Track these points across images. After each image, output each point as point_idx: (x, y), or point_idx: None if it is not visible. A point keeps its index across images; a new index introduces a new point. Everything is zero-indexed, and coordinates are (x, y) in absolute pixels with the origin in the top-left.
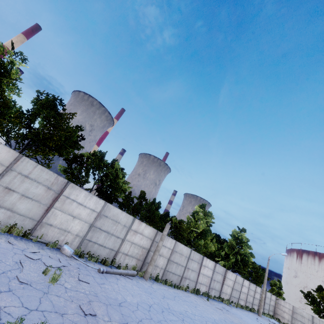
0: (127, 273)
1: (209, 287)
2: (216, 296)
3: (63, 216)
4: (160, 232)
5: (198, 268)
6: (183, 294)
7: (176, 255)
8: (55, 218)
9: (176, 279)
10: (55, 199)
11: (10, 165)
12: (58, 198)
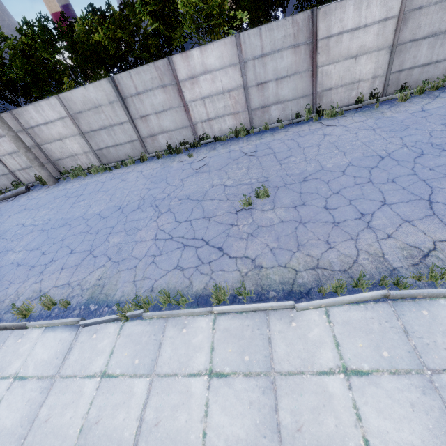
0: (4, 197)
1: (248, 112)
2: (298, 114)
3: None
4: (15, 110)
5: (173, 98)
6: (109, 178)
7: (88, 117)
8: None
9: (131, 150)
10: None
11: None
12: None
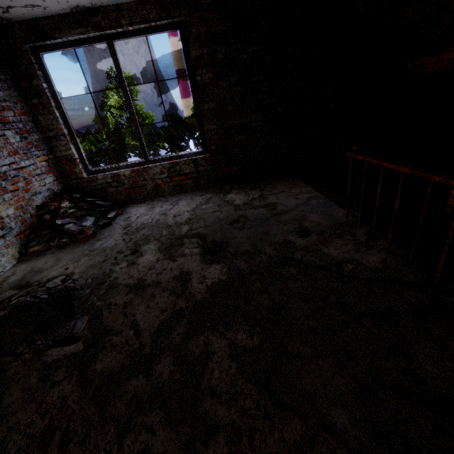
0: None
1: None
2: None
3: None
4: None
5: None
6: None
7: None
8: None
9: None
10: None
11: None
12: None
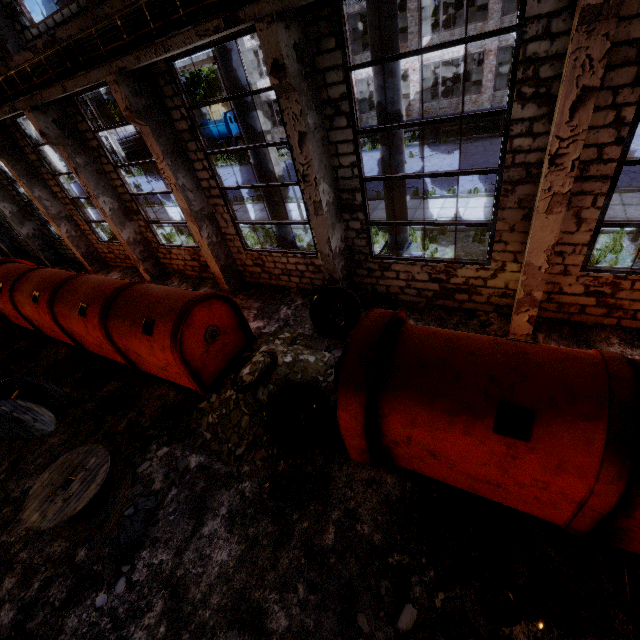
0: None
1: None
2: None
3: None
4: None
5: None
6: None
7: None
8: None
9: None
10: None
11: None
12: None
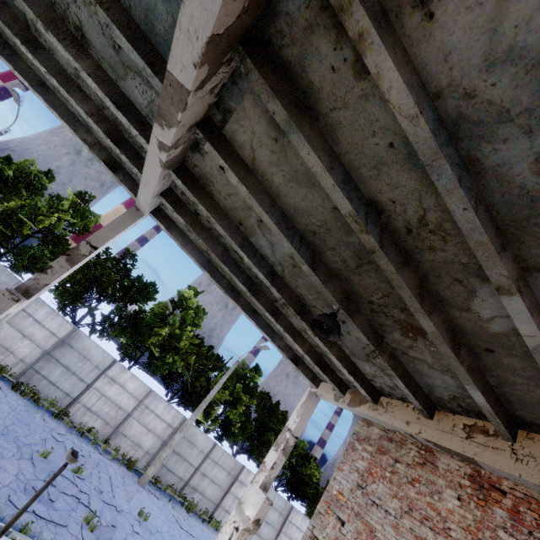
0: None
1: None
2: None
3: (286, 539)
4: None
5: None
6: None
7: None
8: None
9: None
10: (283, 523)
11: None
12: (285, 523)
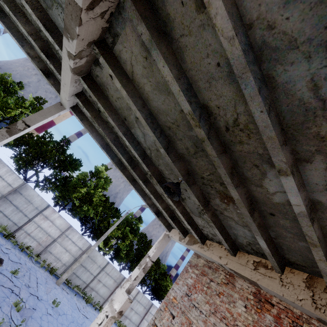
0: None
1: None
2: None
3: (146, 323)
4: None
5: None
6: None
7: None
8: (143, 324)
9: None
10: (146, 313)
11: (135, 296)
12: (147, 313)
